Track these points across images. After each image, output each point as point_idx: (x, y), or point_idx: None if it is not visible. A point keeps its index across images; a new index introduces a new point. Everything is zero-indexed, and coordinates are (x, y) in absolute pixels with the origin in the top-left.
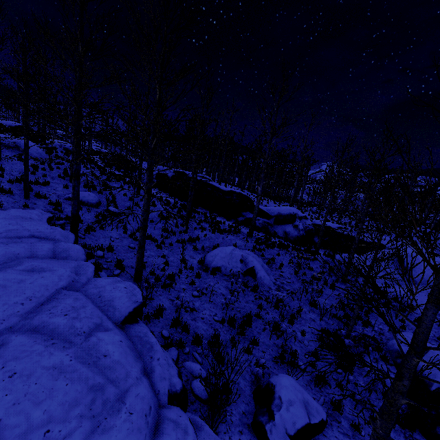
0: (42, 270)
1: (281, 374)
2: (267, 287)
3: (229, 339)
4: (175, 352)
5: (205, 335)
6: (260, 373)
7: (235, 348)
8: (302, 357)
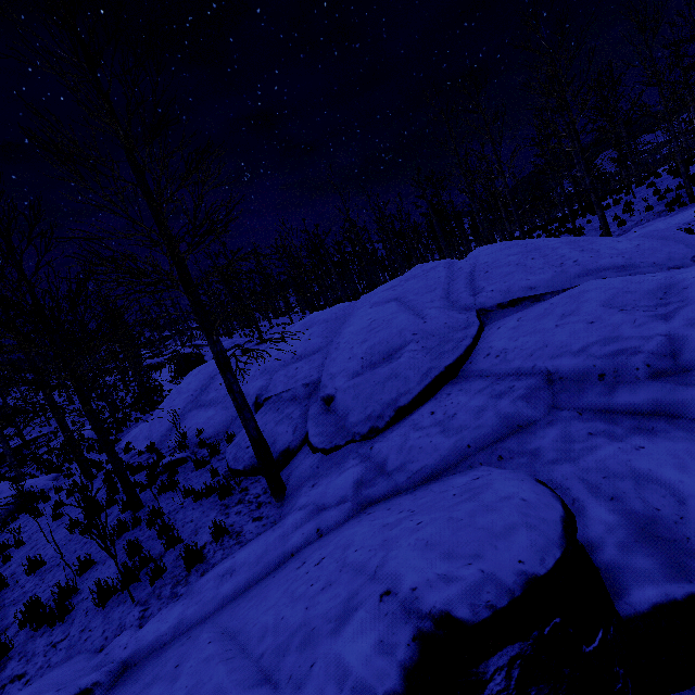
0: None
1: None
2: None
3: None
4: None
5: None
6: None
7: None
8: None
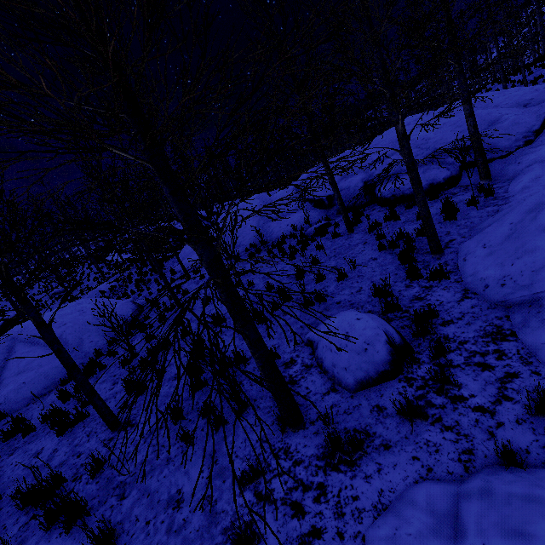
0: None
1: None
2: None
3: None
4: None
5: None
6: None
7: None
8: None
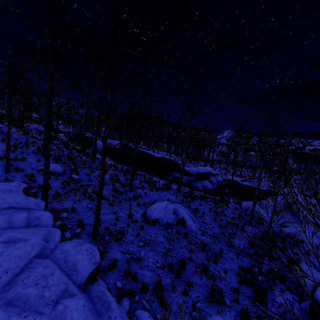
0: (18, 240)
1: (214, 315)
2: (194, 232)
3: (169, 283)
4: (127, 302)
5: (150, 281)
6: (198, 317)
7: (175, 291)
8: (227, 293)
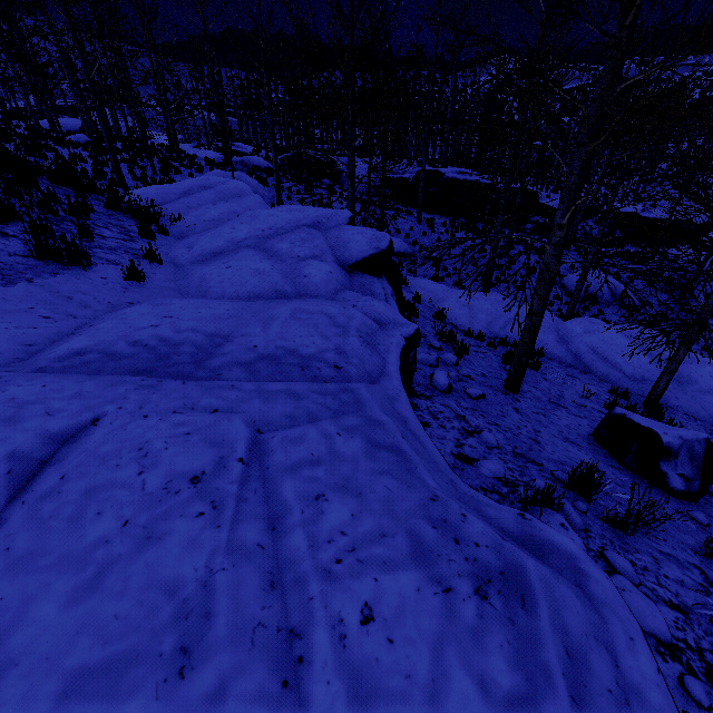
0: (592, 330)
1: None
2: (638, 304)
3: None
4: None
5: None
6: None
7: None
8: None
